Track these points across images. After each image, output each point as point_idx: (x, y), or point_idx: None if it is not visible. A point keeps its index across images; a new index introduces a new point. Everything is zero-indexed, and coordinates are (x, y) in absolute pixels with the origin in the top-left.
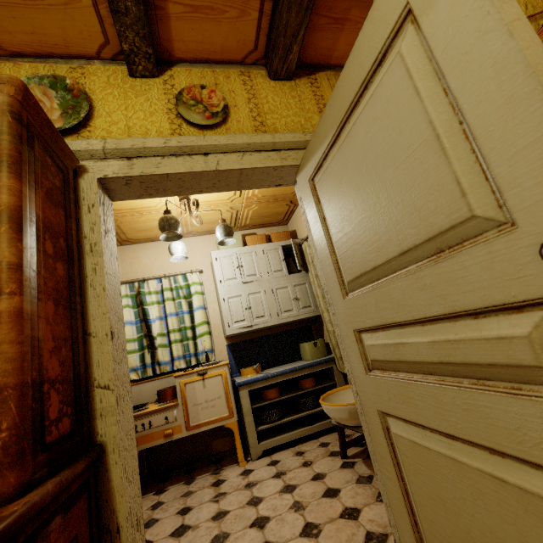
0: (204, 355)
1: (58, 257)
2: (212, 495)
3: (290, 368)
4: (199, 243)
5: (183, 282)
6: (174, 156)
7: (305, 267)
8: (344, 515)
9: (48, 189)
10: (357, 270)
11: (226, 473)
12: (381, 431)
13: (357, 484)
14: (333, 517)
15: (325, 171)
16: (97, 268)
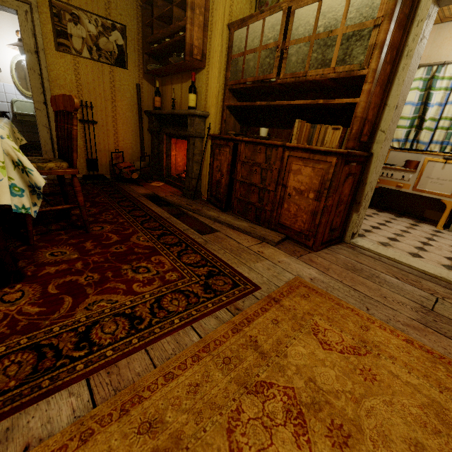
0: None
1: (389, 62)
2: (406, 226)
3: None
4: None
5: None
6: None
7: None
8: None
9: (400, 20)
10: None
11: (423, 225)
12: None
13: None
14: None
15: None
16: (405, 67)
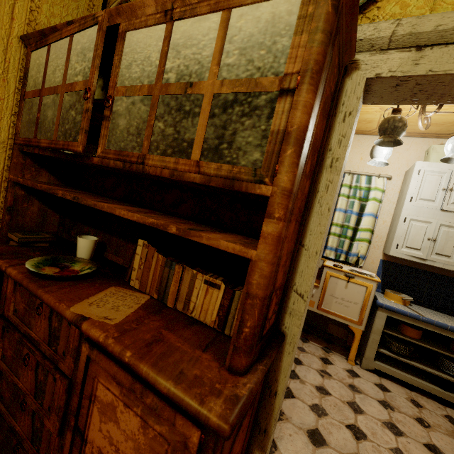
0: (354, 257)
1: (309, 175)
2: (319, 367)
3: (453, 327)
4: (403, 145)
5: (365, 184)
6: None
7: None
8: None
9: (326, 98)
10: None
11: (334, 357)
12: None
13: None
14: None
15: None
16: (330, 186)
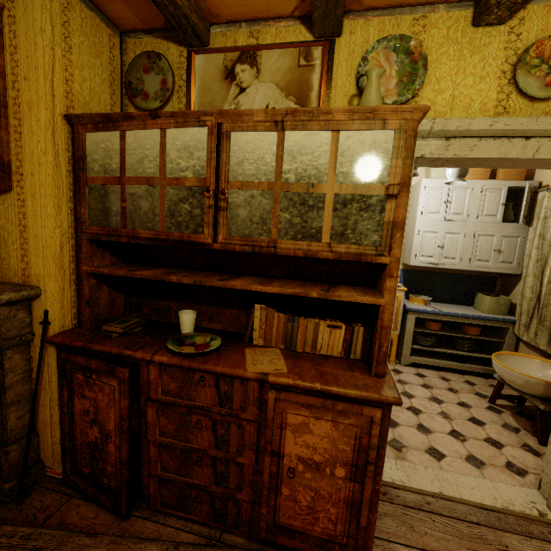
0: None
1: None
2: None
3: (463, 314)
4: None
5: None
6: (492, 138)
7: (528, 219)
8: (488, 441)
9: None
10: None
11: None
12: None
13: (503, 427)
14: (478, 437)
15: None
16: None
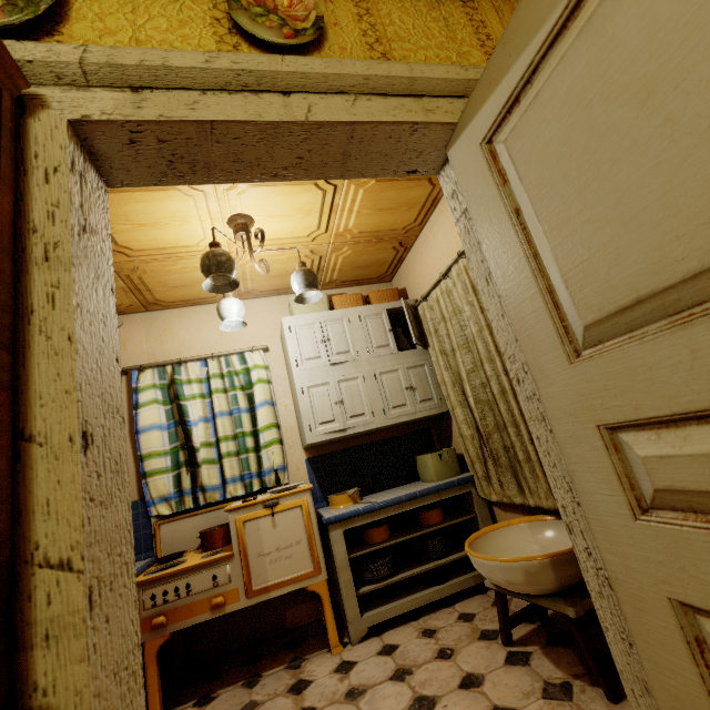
0: (271, 474)
1: None
2: None
3: (407, 494)
4: (263, 307)
5: (240, 366)
6: (225, 92)
7: (423, 341)
8: None
9: None
10: (625, 292)
11: (310, 666)
12: (679, 645)
13: (546, 699)
14: None
15: (531, 104)
16: (58, 294)
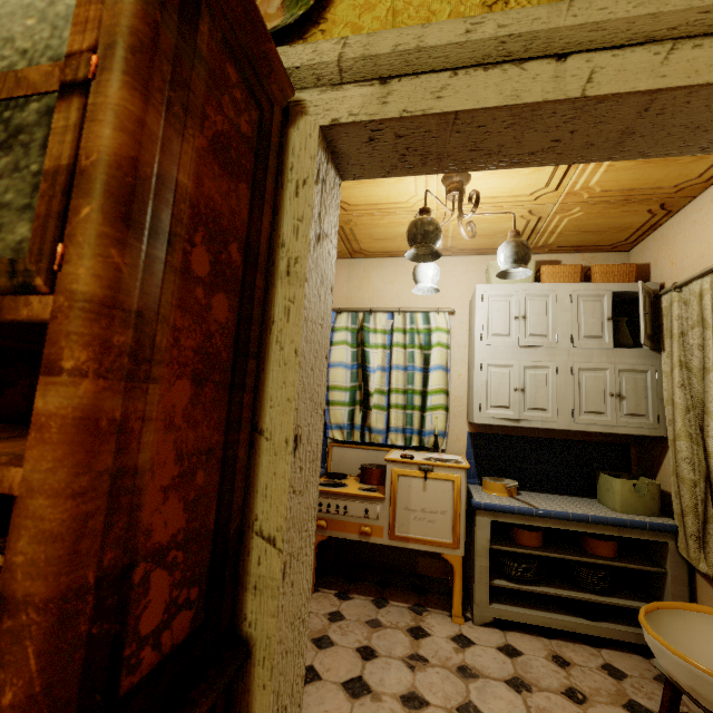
0: (431, 436)
1: (219, 283)
2: (406, 651)
3: (575, 514)
4: (458, 267)
5: (423, 325)
6: (480, 67)
7: (655, 340)
8: None
9: (220, 135)
10: None
11: (430, 620)
12: None
13: None
14: None
15: None
16: (292, 308)
